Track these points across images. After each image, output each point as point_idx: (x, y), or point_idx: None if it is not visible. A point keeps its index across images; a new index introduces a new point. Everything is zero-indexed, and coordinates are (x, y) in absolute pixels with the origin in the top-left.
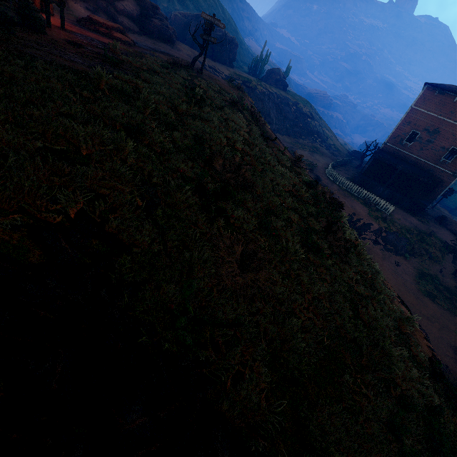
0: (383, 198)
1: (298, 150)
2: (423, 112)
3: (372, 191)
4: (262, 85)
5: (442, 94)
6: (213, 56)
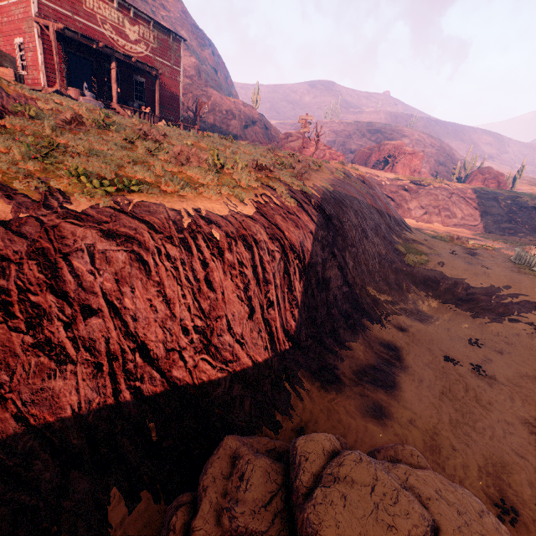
0: None
1: (485, 241)
2: None
3: None
4: (444, 182)
5: None
6: (390, 171)
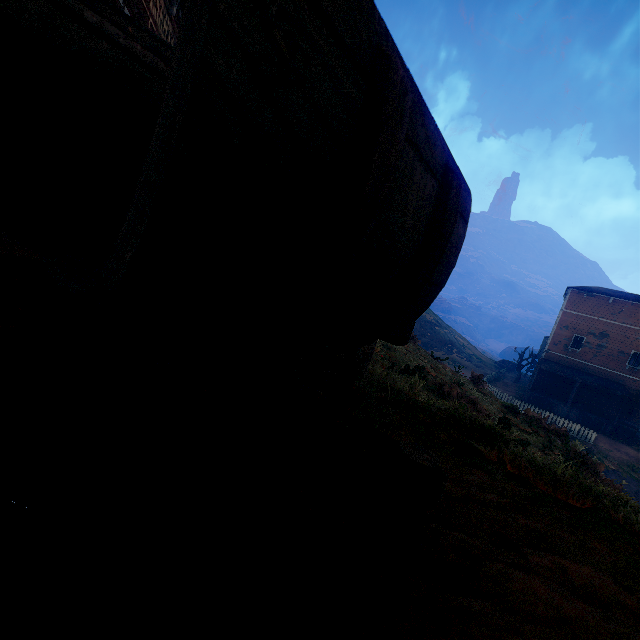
0: (571, 420)
1: None
2: (578, 315)
3: (553, 412)
4: None
5: (592, 296)
6: None
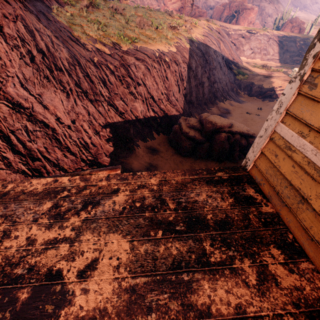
0: None
1: (281, 68)
2: None
3: None
4: (267, 30)
5: None
6: (235, 23)
